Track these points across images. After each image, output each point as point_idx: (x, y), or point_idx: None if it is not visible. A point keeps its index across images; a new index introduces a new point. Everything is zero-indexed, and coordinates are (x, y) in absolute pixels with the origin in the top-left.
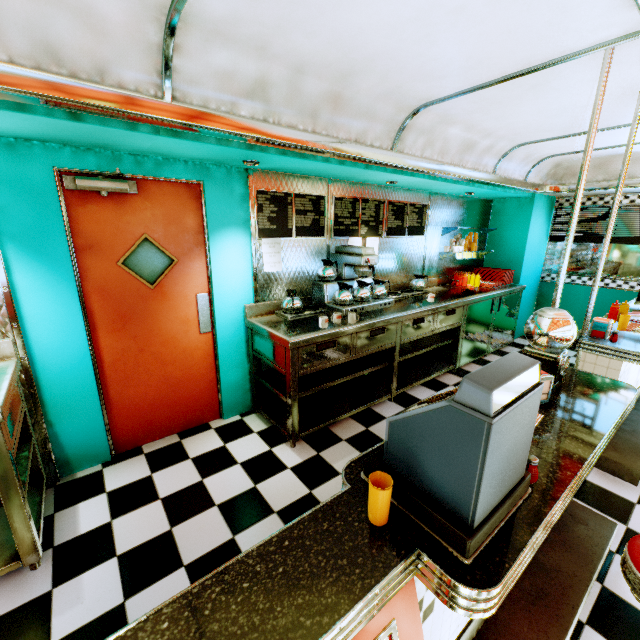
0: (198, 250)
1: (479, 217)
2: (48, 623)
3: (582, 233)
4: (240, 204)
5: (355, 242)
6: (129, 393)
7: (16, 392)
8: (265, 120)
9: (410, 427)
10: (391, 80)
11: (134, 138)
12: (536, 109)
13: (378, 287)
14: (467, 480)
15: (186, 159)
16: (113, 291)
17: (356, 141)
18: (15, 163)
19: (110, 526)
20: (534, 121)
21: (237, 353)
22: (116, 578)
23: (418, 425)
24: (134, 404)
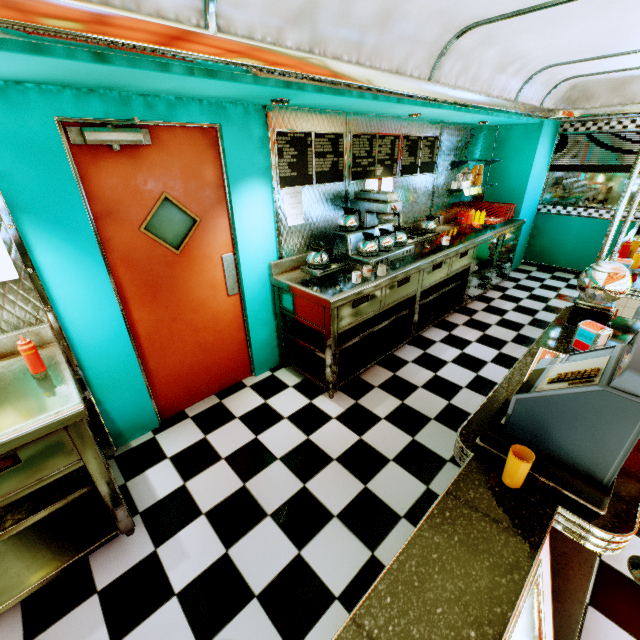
0: (219, 207)
1: (484, 147)
2: (165, 578)
3: (583, 162)
4: (259, 150)
5: (371, 185)
6: (167, 363)
7: None
8: (311, 51)
9: (545, 405)
10: None
11: (160, 79)
12: (590, 29)
13: (399, 234)
14: (611, 451)
15: (201, 98)
16: (139, 260)
17: (397, 72)
18: (10, 115)
19: (185, 488)
20: (579, 41)
21: (264, 312)
22: (211, 533)
23: (556, 404)
24: (173, 373)
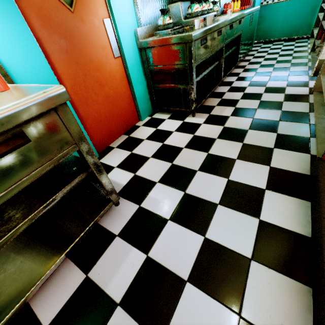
0: None
1: None
2: (156, 215)
3: None
4: None
5: None
6: (90, 111)
7: None
8: None
9: None
10: None
11: None
12: None
13: (208, 2)
14: None
15: None
16: (44, 14)
17: None
18: None
19: (137, 176)
20: None
21: (138, 72)
22: (169, 188)
23: None
24: (96, 119)
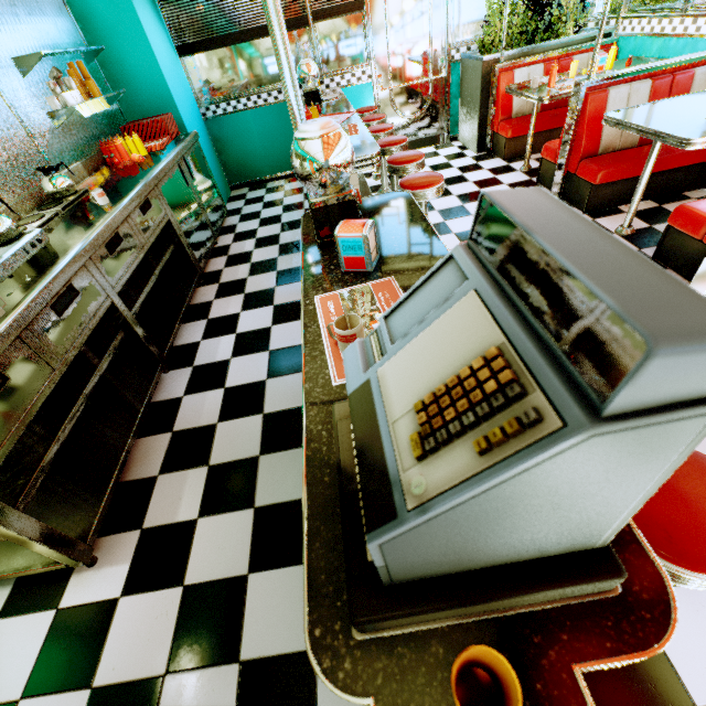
0: None
1: (61, 29)
2: None
3: (209, 34)
4: None
5: None
6: None
7: None
8: None
9: (450, 524)
10: None
11: None
12: None
13: None
14: (610, 513)
15: None
16: None
17: None
18: None
19: None
20: None
21: None
22: None
23: (477, 511)
24: None
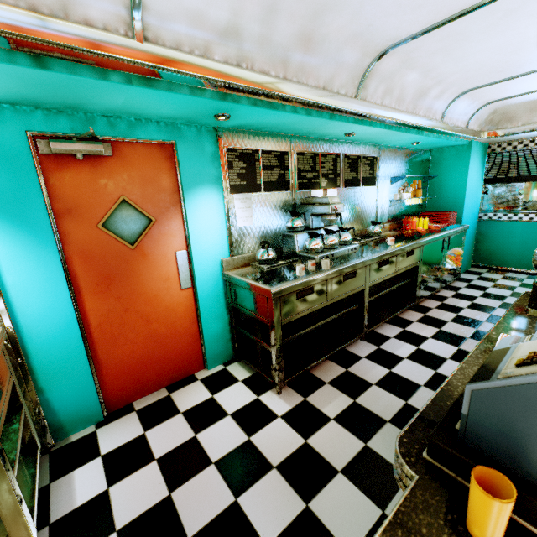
0: (174, 209)
1: (420, 166)
2: None
3: (516, 174)
4: (211, 162)
5: (317, 194)
6: (117, 353)
7: (2, 363)
8: (238, 65)
9: (518, 400)
10: (363, 16)
11: (106, 91)
12: (498, 44)
13: (344, 234)
14: None
15: (158, 119)
16: (95, 254)
17: (324, 89)
18: None
19: (107, 495)
20: (490, 60)
21: (217, 306)
22: None
23: (536, 398)
24: (122, 363)
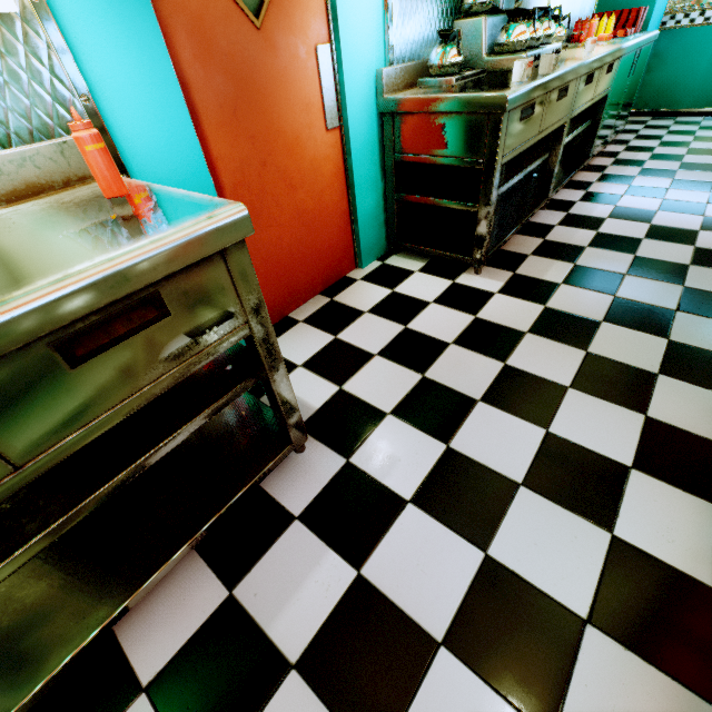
0: None
1: None
2: (382, 487)
3: None
4: None
5: None
6: (262, 240)
7: None
8: None
9: None
10: None
11: None
12: None
13: (547, 21)
14: None
15: None
16: (204, 30)
17: None
18: None
19: (345, 393)
20: None
21: (370, 164)
22: (413, 431)
23: None
24: (270, 257)
